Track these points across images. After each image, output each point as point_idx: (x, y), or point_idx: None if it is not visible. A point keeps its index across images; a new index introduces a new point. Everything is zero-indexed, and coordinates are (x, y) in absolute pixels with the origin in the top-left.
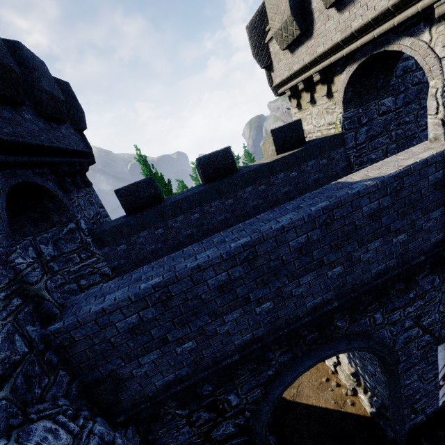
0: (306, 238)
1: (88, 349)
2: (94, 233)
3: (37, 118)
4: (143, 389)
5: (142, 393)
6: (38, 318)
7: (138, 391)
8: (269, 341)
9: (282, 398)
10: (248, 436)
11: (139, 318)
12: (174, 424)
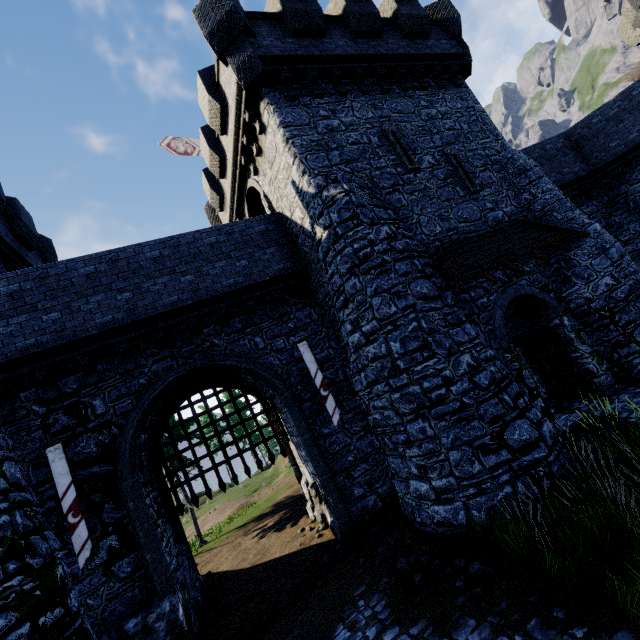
0: (159, 253)
1: None
2: None
3: (9, 233)
4: (4, 347)
5: (2, 352)
6: None
7: None
8: (127, 322)
9: (239, 570)
10: (114, 465)
11: (20, 287)
12: (27, 424)
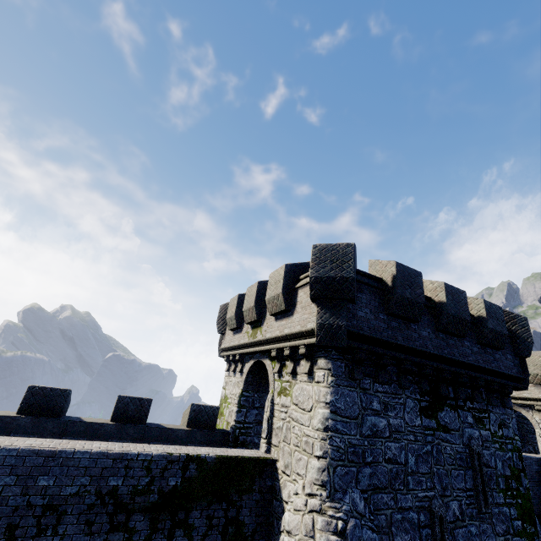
0: None
1: None
2: None
3: None
4: None
5: None
6: None
7: None
8: None
9: None
10: None
11: None
12: None
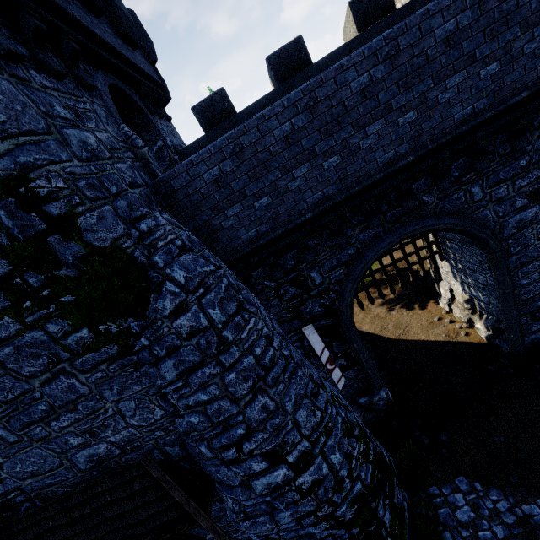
0: (368, 78)
1: (186, 199)
2: (180, 150)
3: (115, 35)
4: (232, 242)
5: (232, 246)
6: (147, 174)
7: (229, 243)
8: (340, 199)
9: (386, 338)
10: (335, 319)
11: (220, 170)
12: (265, 295)
